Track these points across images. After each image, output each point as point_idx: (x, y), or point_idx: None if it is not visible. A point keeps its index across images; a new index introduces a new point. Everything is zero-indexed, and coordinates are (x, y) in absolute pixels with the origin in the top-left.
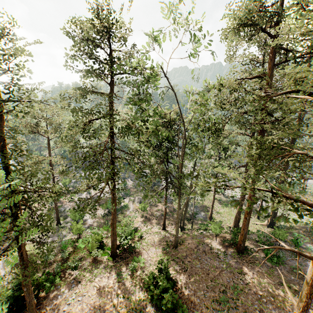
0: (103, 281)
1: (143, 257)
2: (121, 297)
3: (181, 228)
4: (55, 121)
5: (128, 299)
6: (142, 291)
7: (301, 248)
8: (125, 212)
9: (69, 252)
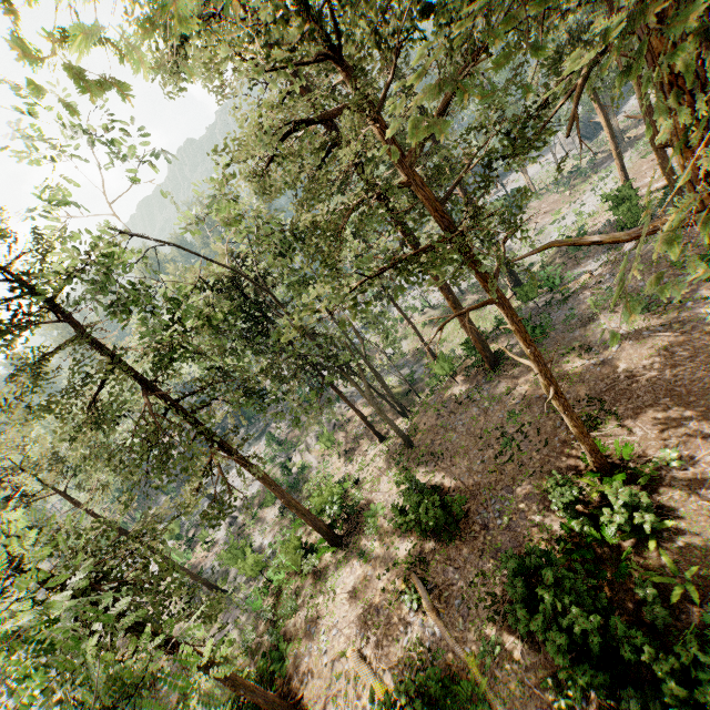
0: (349, 583)
1: (377, 503)
2: (384, 574)
3: (402, 414)
4: (43, 454)
5: (396, 565)
6: (406, 539)
7: (568, 283)
8: (309, 475)
9: (272, 604)
